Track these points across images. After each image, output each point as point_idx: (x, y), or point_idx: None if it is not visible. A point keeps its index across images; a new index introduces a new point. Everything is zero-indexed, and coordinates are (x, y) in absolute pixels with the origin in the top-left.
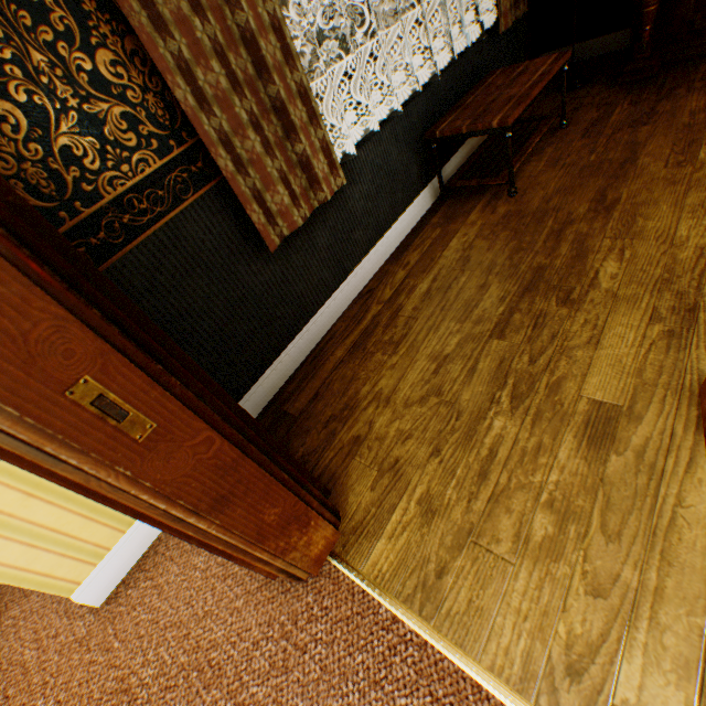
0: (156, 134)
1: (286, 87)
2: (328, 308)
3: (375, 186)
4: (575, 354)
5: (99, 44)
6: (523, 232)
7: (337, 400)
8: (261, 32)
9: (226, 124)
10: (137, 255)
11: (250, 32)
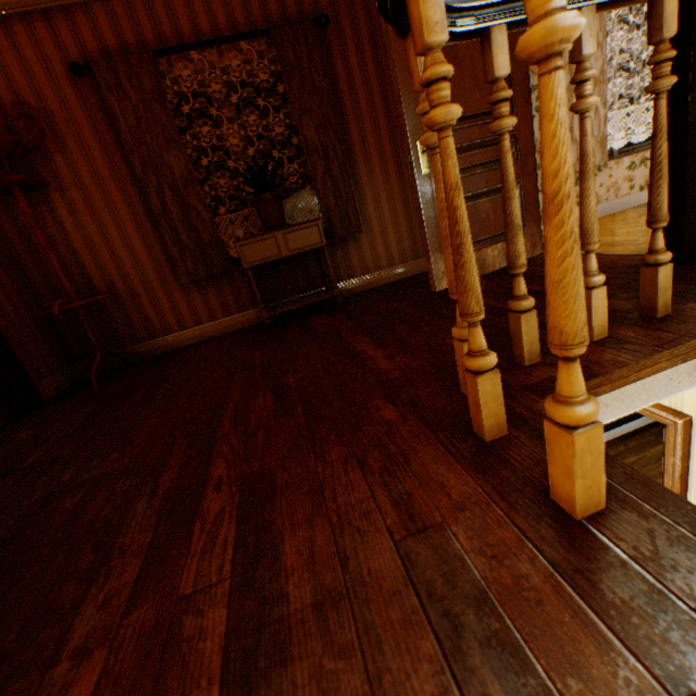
0: None
1: None
2: None
3: None
4: None
5: None
6: None
7: None
8: None
9: None
10: None
11: None
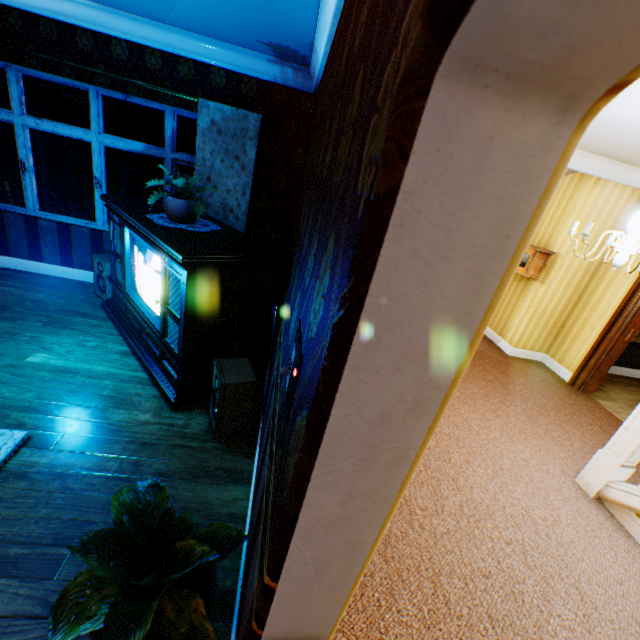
0: None
1: None
2: None
3: None
4: None
5: None
6: None
7: None
8: None
9: None
10: None
11: None
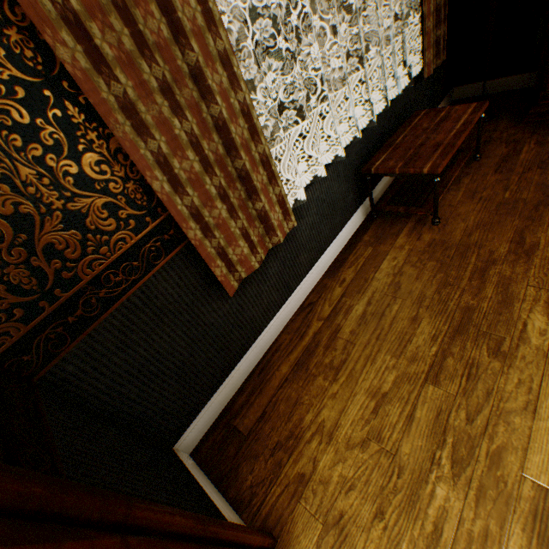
0: (133, 214)
1: (250, 158)
2: (275, 322)
3: (319, 216)
4: (512, 420)
5: (86, 149)
6: (448, 264)
7: (282, 425)
8: (232, 118)
9: (197, 199)
10: (111, 320)
11: (223, 120)
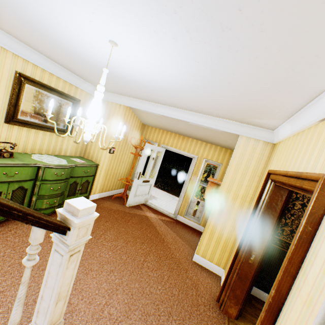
0: None
1: None
2: None
3: None
4: None
5: None
6: None
7: None
8: None
9: None
10: (271, 245)
11: None
